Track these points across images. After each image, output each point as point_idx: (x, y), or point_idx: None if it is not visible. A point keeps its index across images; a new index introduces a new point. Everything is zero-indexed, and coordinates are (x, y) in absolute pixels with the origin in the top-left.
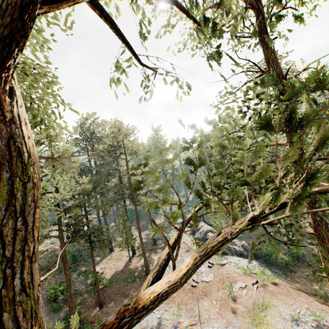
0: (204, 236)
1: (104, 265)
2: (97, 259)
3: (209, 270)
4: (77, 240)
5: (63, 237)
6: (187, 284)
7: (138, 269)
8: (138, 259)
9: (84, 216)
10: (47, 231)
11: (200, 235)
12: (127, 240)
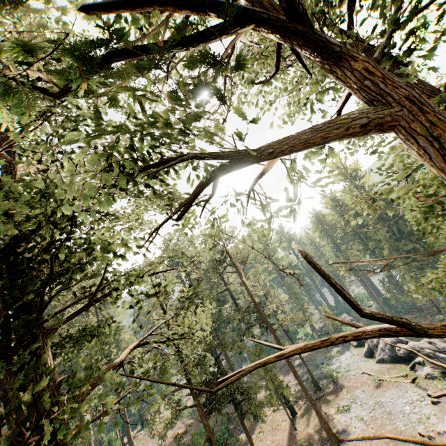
0: (391, 353)
1: (257, 444)
2: (243, 436)
3: (439, 409)
4: (220, 404)
5: (200, 404)
6: (414, 445)
7: (313, 437)
8: (304, 421)
9: (215, 365)
10: (155, 410)
11: (384, 354)
12: (278, 392)
